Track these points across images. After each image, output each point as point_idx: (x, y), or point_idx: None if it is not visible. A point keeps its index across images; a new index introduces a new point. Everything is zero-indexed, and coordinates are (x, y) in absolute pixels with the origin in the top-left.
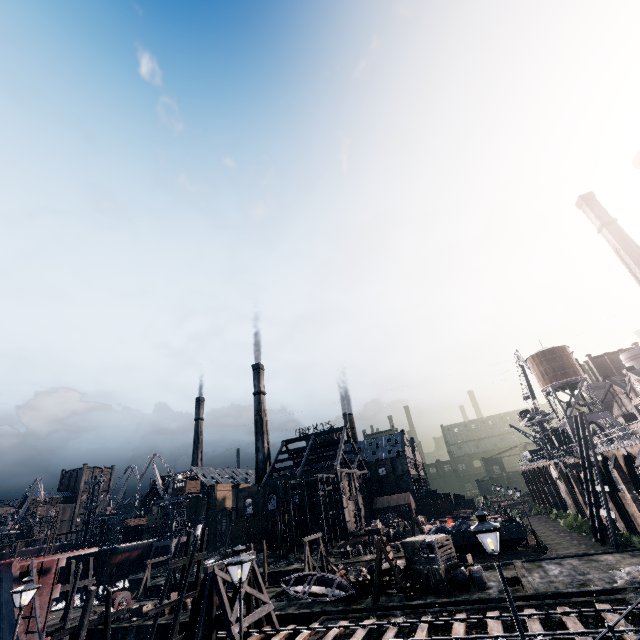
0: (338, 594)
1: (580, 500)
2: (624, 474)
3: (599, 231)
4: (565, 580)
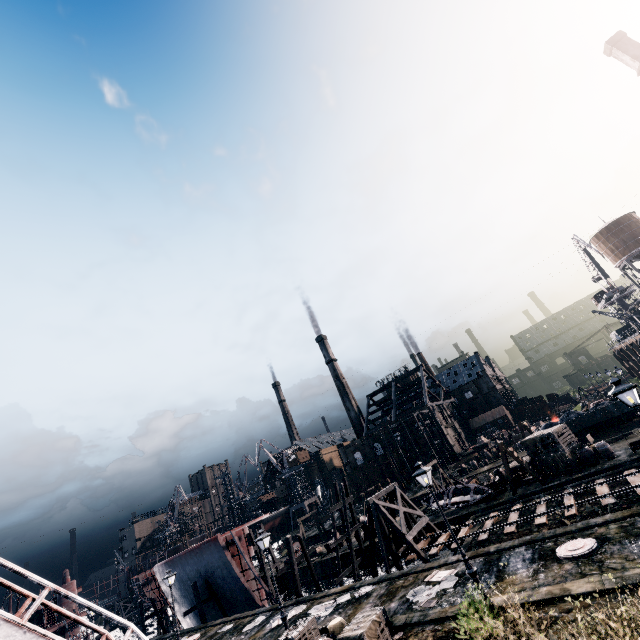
0: (477, 497)
1: None
2: None
3: (639, 73)
4: None
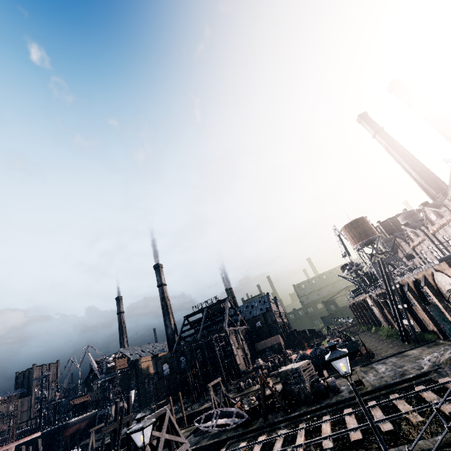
0: (237, 421)
1: (388, 317)
2: (415, 294)
3: (374, 137)
4: (390, 374)
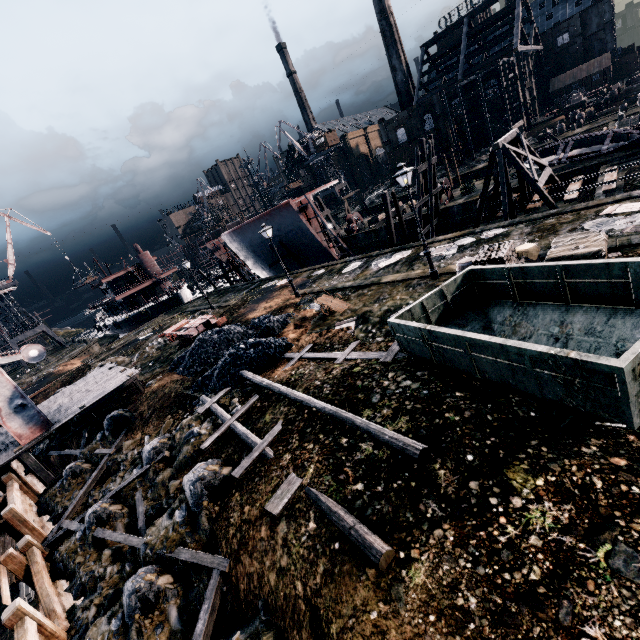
0: (610, 147)
1: None
2: None
3: None
4: None
